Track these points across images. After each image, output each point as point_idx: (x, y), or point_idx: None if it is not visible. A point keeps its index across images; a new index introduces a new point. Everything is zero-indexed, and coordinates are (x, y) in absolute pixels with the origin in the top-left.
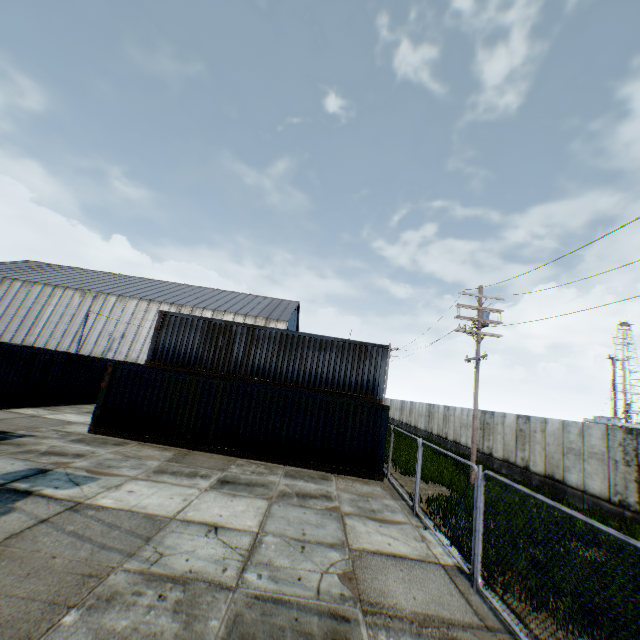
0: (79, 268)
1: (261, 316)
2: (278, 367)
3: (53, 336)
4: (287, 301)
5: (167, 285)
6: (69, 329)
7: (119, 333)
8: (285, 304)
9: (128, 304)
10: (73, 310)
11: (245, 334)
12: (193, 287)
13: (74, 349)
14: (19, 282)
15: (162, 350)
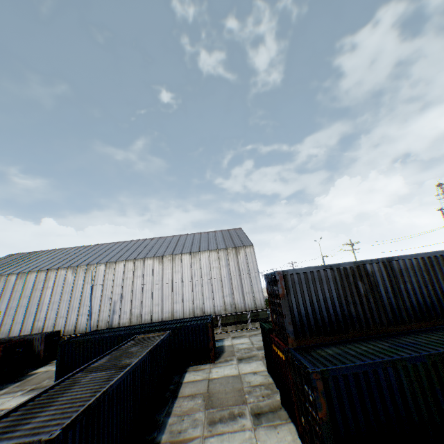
0: (55, 249)
1: (229, 247)
2: (439, 299)
3: (58, 315)
4: (232, 230)
5: (135, 243)
6: (71, 305)
7: (117, 295)
8: (234, 232)
9: (116, 268)
10: (69, 287)
11: (383, 271)
12: (155, 239)
13: (81, 322)
14: (13, 276)
15: (300, 320)
